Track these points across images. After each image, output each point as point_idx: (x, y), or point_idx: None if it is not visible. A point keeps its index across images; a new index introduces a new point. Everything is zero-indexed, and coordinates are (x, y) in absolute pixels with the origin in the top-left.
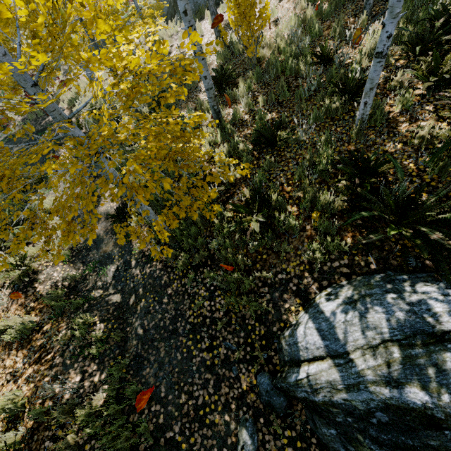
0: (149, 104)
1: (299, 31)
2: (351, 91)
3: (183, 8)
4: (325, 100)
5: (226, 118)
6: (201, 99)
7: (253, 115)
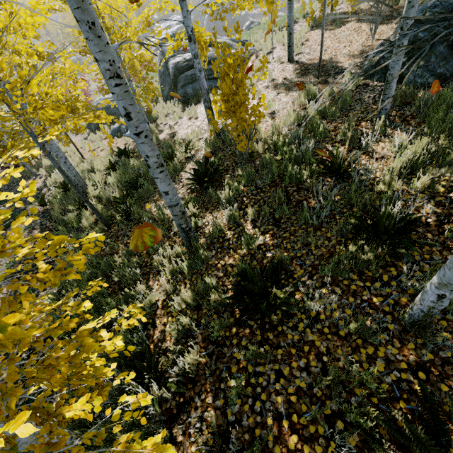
0: (120, 189)
1: (301, 133)
2: (386, 231)
3: (124, 109)
4: (349, 247)
5: (203, 229)
6: (179, 192)
7: (239, 232)
